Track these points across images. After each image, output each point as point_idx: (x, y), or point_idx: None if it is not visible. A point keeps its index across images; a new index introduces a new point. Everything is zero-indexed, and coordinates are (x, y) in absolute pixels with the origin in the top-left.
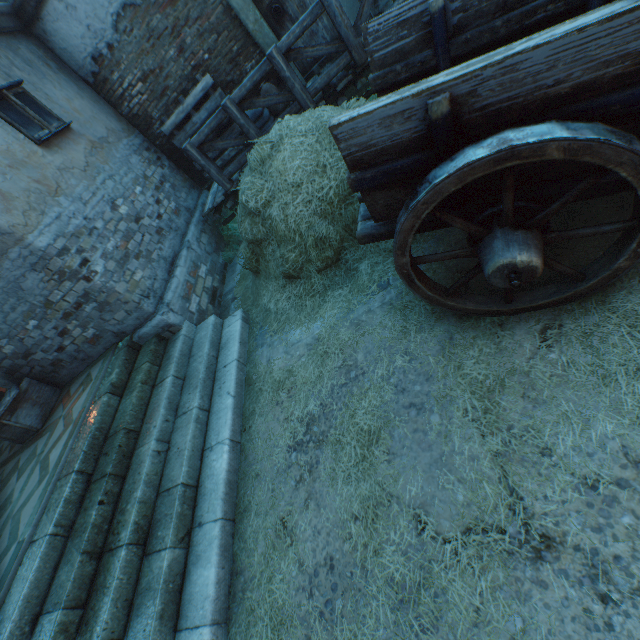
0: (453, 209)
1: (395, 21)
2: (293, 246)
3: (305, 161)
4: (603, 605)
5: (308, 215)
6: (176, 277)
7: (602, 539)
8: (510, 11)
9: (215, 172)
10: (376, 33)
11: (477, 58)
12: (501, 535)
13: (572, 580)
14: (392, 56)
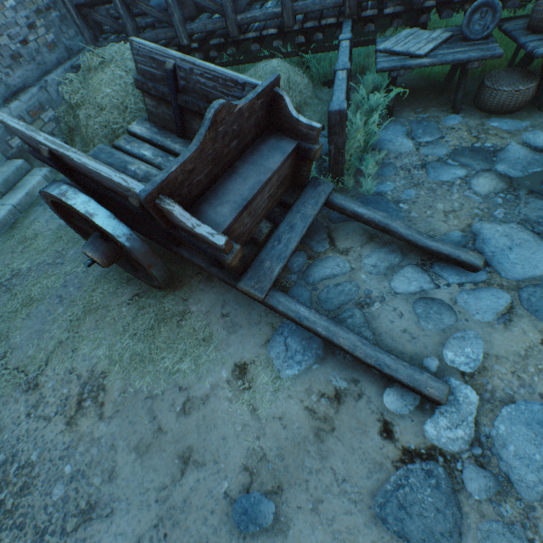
0: (102, 204)
1: (149, 54)
2: (88, 149)
3: (115, 94)
4: (26, 417)
5: (102, 135)
6: (9, 109)
7: (52, 394)
8: (211, 103)
9: (89, 38)
10: (138, 51)
11: (60, 141)
12: (25, 376)
13: (27, 404)
14: (149, 74)
